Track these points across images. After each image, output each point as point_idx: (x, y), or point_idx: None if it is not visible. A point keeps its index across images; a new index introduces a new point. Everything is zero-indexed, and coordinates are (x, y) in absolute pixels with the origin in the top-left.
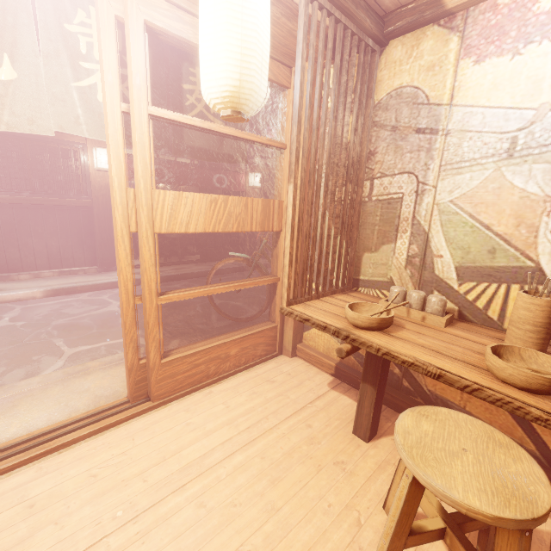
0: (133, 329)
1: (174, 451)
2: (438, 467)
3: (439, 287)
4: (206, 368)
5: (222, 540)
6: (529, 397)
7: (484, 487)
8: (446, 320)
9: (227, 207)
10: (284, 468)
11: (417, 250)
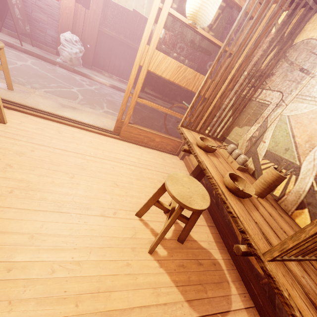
0: (124, 105)
1: (115, 152)
2: (174, 183)
3: (254, 156)
4: (143, 138)
5: (112, 177)
6: (225, 189)
7: (180, 193)
8: (239, 167)
9: (185, 73)
10: (144, 179)
11: (257, 135)
